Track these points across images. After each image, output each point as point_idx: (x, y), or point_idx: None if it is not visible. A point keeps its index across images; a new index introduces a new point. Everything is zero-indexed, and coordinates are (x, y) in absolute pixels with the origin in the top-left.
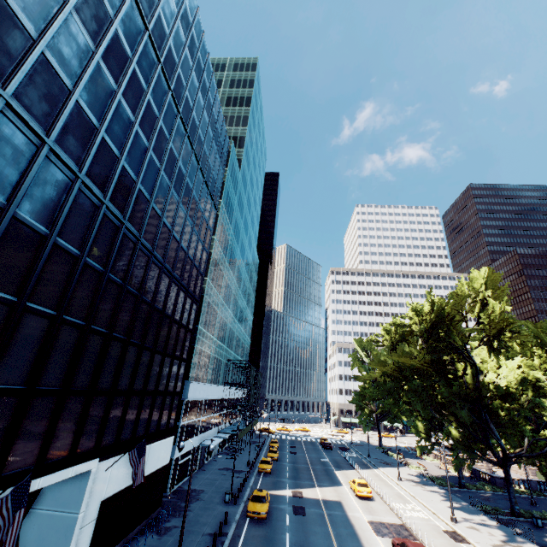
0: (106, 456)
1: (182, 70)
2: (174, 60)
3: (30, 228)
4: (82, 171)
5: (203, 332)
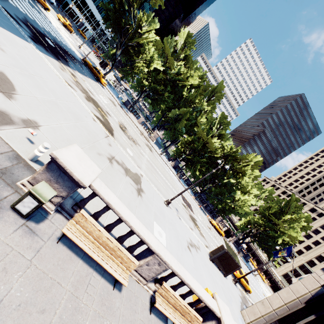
0: None
1: None
2: None
3: None
4: None
5: None
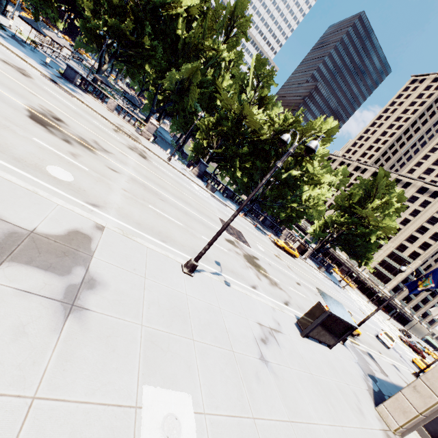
0: None
1: None
2: None
3: None
4: None
5: None
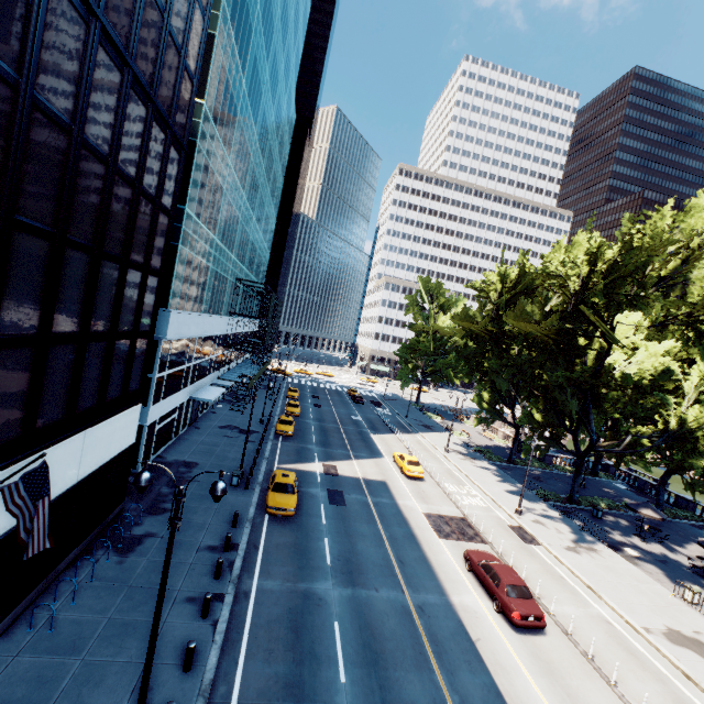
0: None
1: None
2: None
3: None
4: None
5: (195, 222)
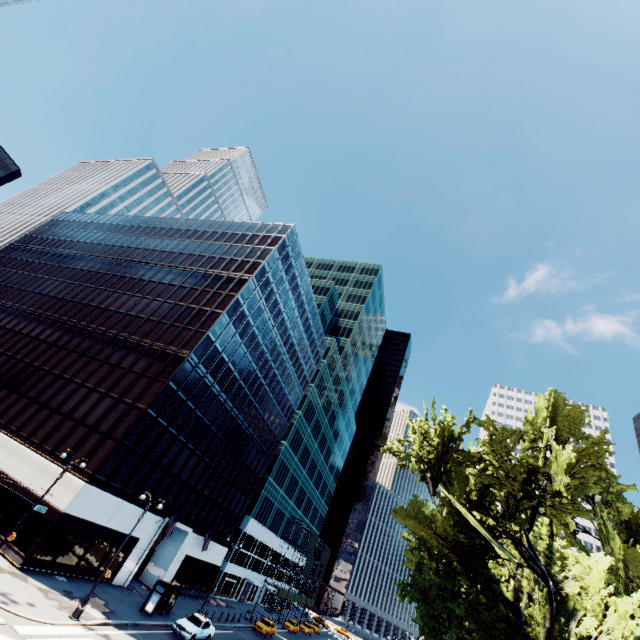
0: (195, 531)
1: (292, 329)
2: (288, 328)
3: (205, 424)
4: (228, 399)
5: (272, 483)
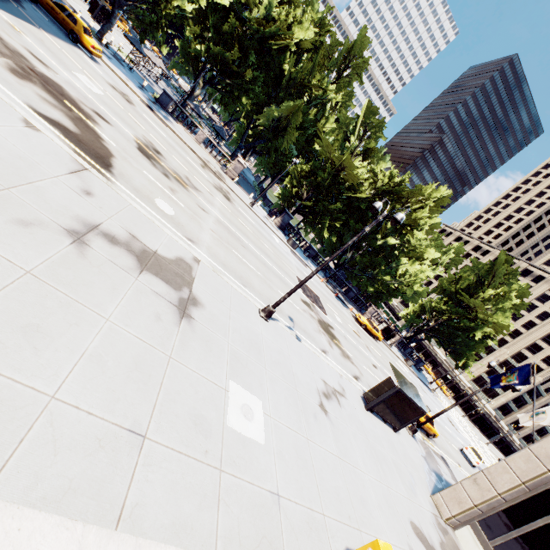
0: None
1: None
2: None
3: None
4: None
5: None
